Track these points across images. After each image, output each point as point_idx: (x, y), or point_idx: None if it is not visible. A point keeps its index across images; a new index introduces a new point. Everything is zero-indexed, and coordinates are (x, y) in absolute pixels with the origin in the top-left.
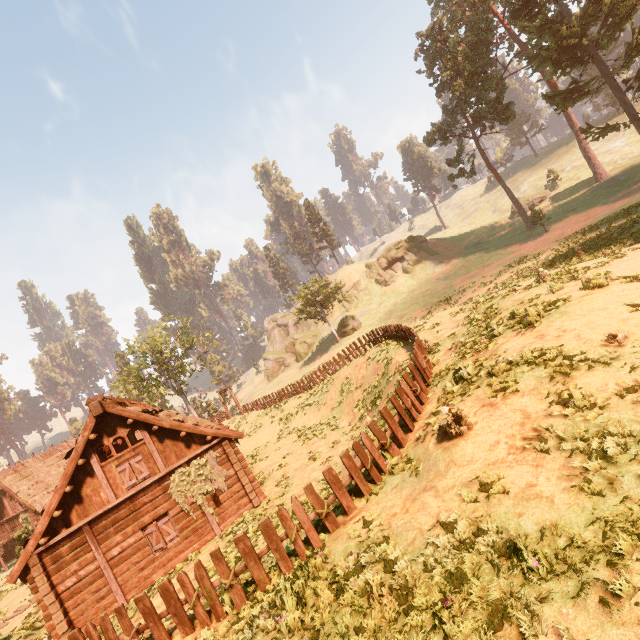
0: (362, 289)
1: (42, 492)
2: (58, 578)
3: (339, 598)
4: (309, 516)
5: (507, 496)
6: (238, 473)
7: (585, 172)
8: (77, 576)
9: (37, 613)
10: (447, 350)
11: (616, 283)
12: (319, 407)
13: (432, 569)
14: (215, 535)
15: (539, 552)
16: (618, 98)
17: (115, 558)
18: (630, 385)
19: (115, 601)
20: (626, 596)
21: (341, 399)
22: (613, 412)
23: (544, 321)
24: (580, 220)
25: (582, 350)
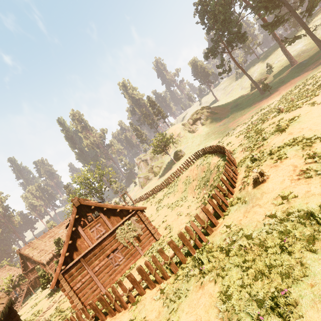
0: (182, 136)
1: (44, 254)
2: (73, 284)
3: (228, 254)
4: (199, 228)
5: (297, 198)
6: (147, 225)
7: (285, 62)
8: (81, 282)
9: (60, 306)
10: (240, 151)
11: (320, 105)
12: (175, 193)
13: (271, 232)
14: (141, 255)
15: None
16: (299, 22)
17: (97, 271)
18: None
19: (101, 291)
20: None
21: (186, 187)
22: None
23: (290, 127)
24: (287, 85)
25: (314, 134)
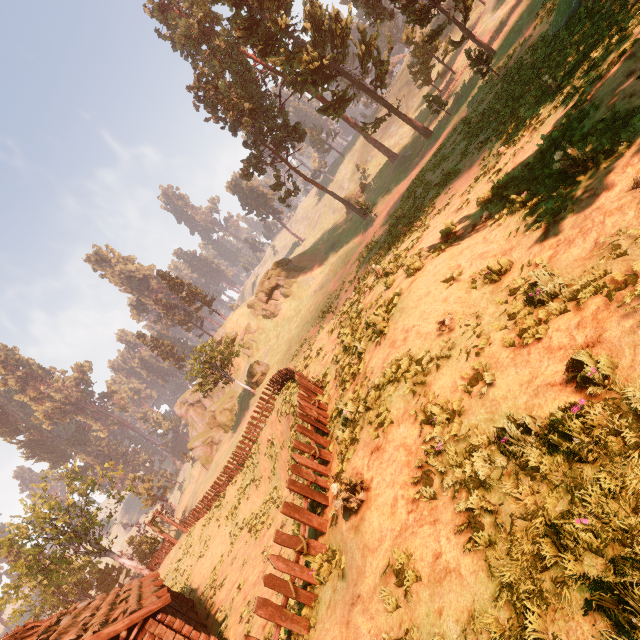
0: (255, 330)
1: None
2: None
3: None
4: None
5: (422, 584)
6: None
7: (382, 157)
8: None
9: None
10: (334, 380)
11: (429, 260)
12: (258, 484)
13: None
14: None
15: None
16: (372, 97)
17: None
18: (472, 375)
19: None
20: None
21: (273, 465)
22: (470, 416)
23: (391, 324)
24: (395, 198)
25: (426, 349)
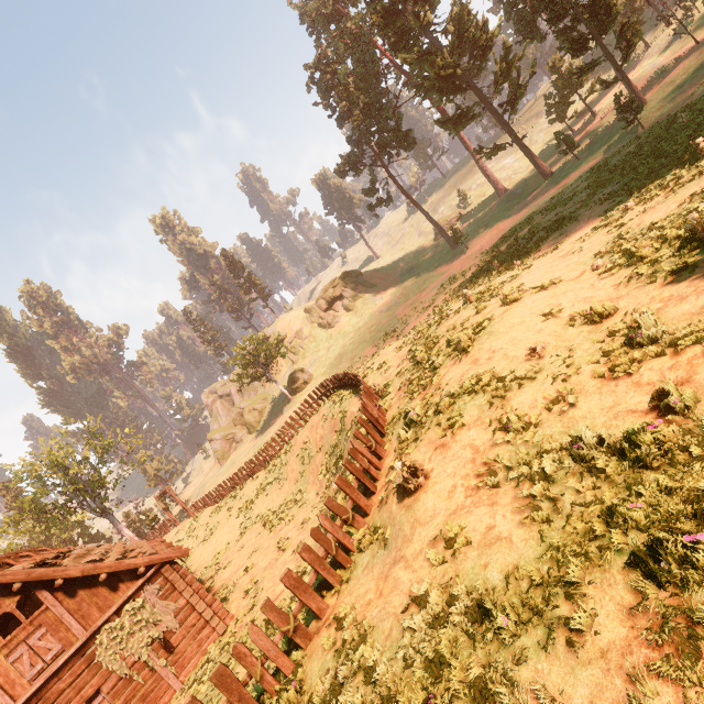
0: (306, 337)
1: None
2: None
3: None
4: (274, 639)
5: (471, 547)
6: (190, 601)
7: (488, 189)
8: None
9: None
10: (397, 391)
11: (528, 295)
12: (281, 483)
13: (412, 662)
14: (174, 692)
15: (507, 607)
16: (498, 121)
17: None
18: (554, 396)
19: None
20: (587, 629)
21: (303, 468)
22: (546, 428)
23: (476, 344)
24: (493, 234)
25: (511, 369)
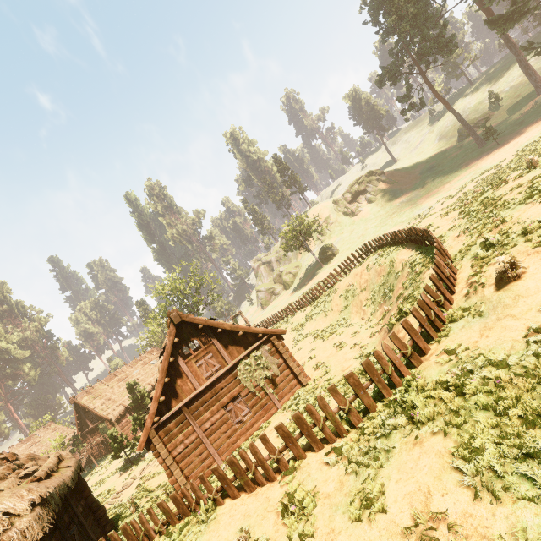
0: (333, 222)
1: (112, 406)
2: (171, 446)
3: (462, 393)
4: (397, 356)
5: None
6: (287, 361)
7: (524, 89)
8: (184, 444)
9: (144, 483)
10: (455, 237)
11: None
12: (326, 314)
13: None
14: (277, 409)
15: None
16: None
17: (208, 430)
18: None
19: (214, 461)
20: None
21: (347, 303)
22: None
23: None
24: (531, 128)
25: None
